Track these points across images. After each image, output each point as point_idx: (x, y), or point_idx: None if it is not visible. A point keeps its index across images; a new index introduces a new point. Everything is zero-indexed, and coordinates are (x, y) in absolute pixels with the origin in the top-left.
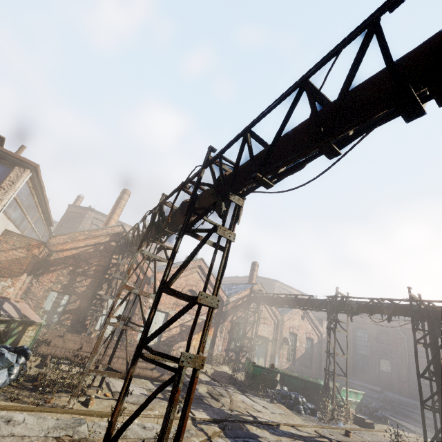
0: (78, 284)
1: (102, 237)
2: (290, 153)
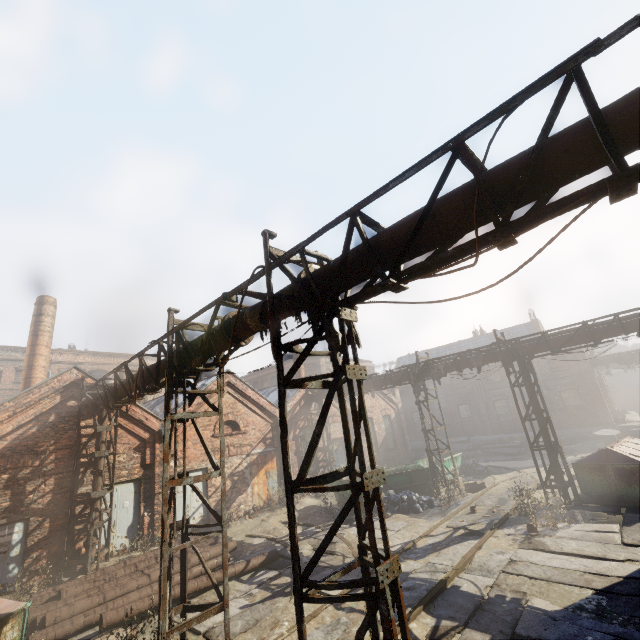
0: (33, 497)
1: (45, 400)
2: (433, 243)
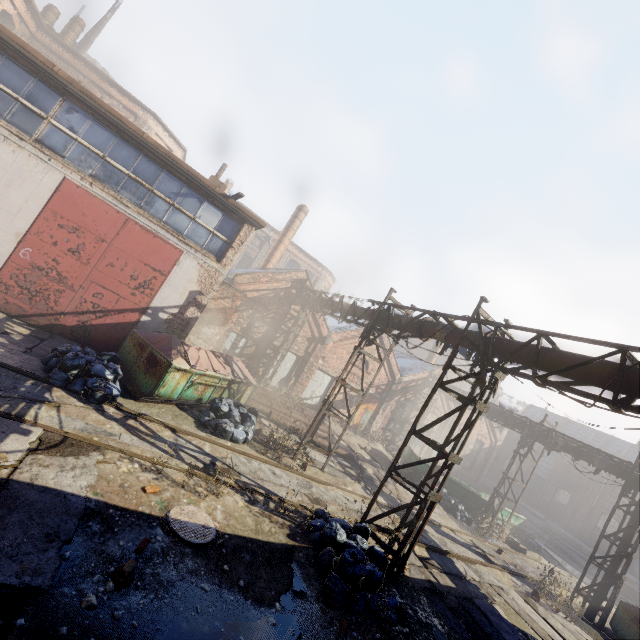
0: (255, 330)
1: (284, 282)
2: (577, 379)
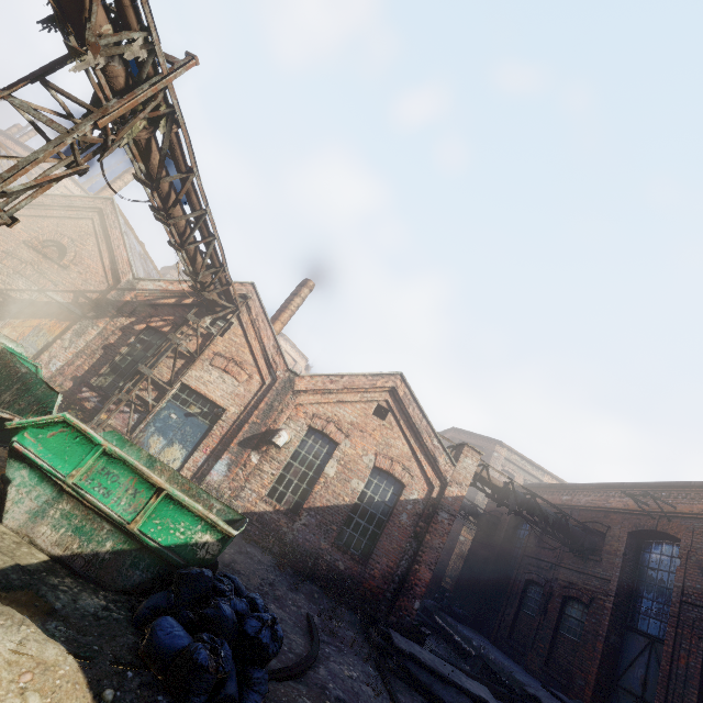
0: None
1: None
2: None
